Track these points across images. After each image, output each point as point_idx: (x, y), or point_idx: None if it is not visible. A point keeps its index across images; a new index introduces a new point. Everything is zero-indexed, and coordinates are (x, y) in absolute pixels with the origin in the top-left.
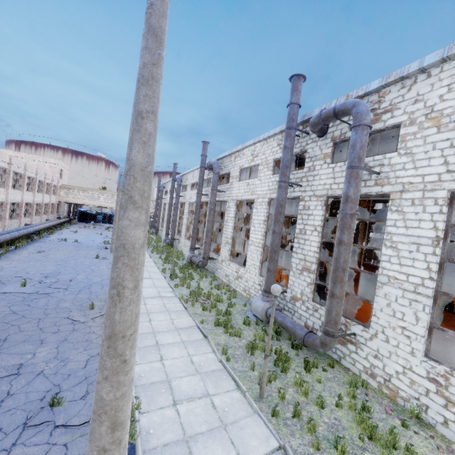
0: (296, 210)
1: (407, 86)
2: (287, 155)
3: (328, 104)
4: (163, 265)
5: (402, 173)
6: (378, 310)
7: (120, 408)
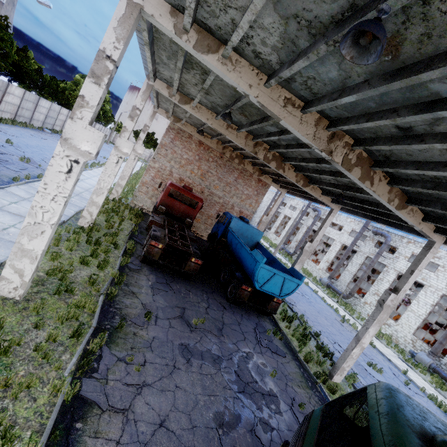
0: None
1: None
2: None
3: None
4: (317, 285)
5: None
6: None
7: None
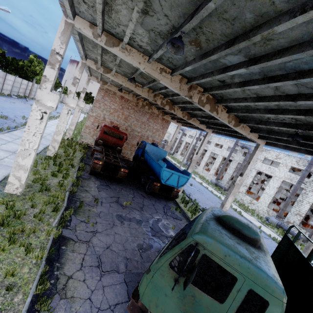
0: None
1: None
2: (306, 173)
3: None
4: (208, 184)
5: None
6: None
7: None
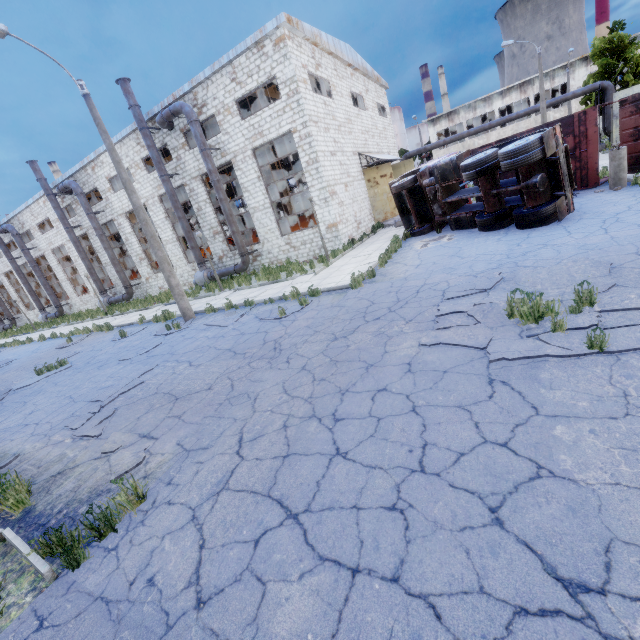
0: (188, 209)
1: (205, 88)
2: (154, 153)
3: (162, 102)
4: (84, 319)
5: (230, 146)
6: (258, 229)
7: (167, 259)
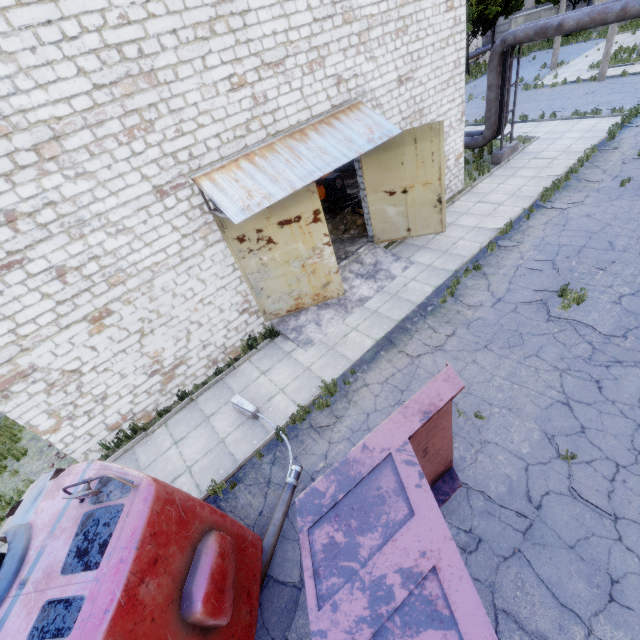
0: None
1: None
2: None
3: None
4: None
5: None
6: None
7: None
